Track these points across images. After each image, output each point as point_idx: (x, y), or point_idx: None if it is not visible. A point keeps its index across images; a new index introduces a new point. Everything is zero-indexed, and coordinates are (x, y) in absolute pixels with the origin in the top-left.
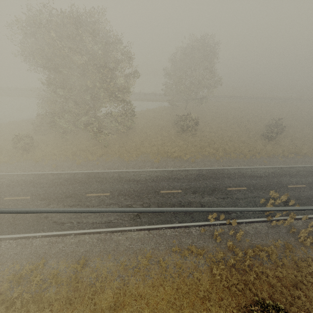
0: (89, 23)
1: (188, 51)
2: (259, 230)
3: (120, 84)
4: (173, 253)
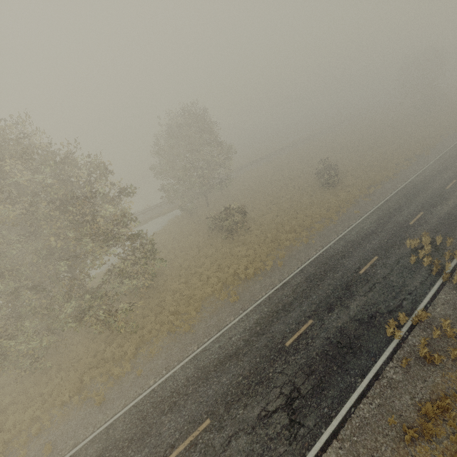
0: (8, 142)
1: (174, 131)
2: (452, 301)
3: (108, 215)
4: (412, 448)
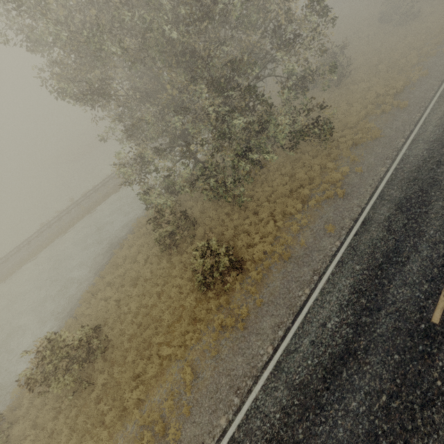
0: None
1: None
2: None
3: None
4: None
